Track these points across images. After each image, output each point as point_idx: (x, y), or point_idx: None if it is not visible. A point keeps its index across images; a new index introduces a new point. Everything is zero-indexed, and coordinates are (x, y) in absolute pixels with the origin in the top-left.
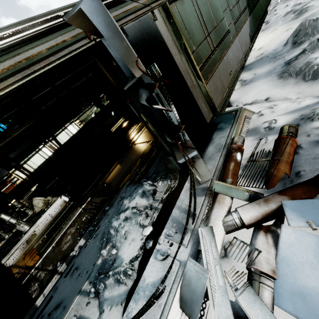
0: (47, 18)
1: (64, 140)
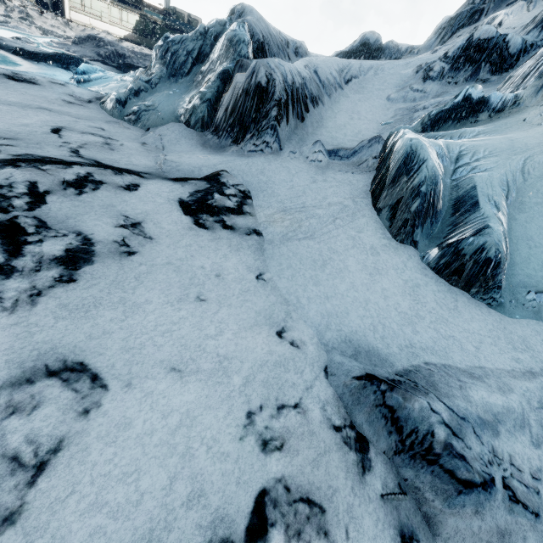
0: None
1: None
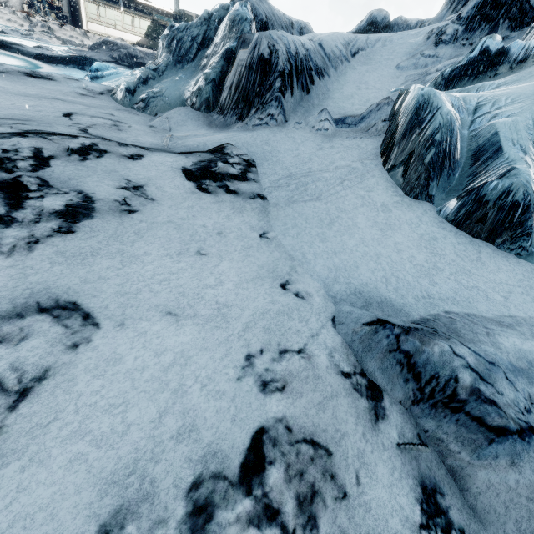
0: None
1: None
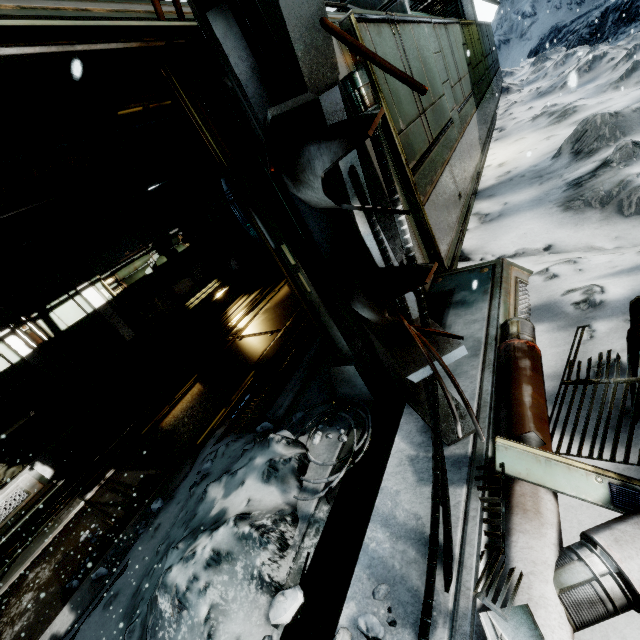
0: None
1: (68, 320)
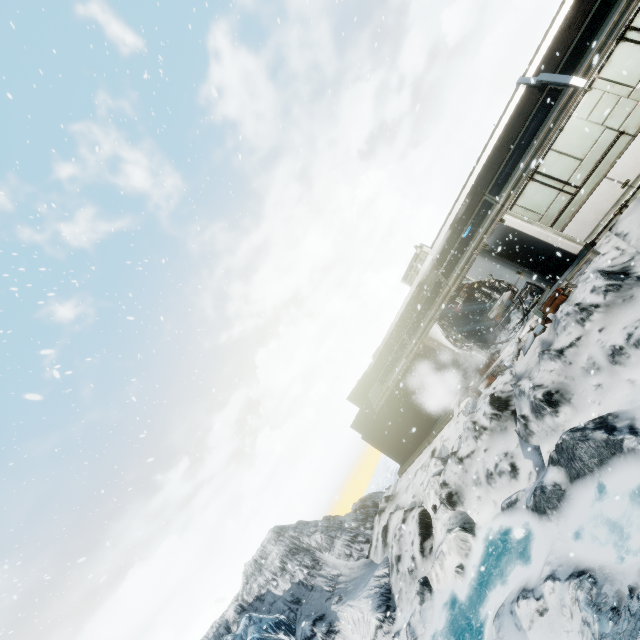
0: (467, 189)
1: None
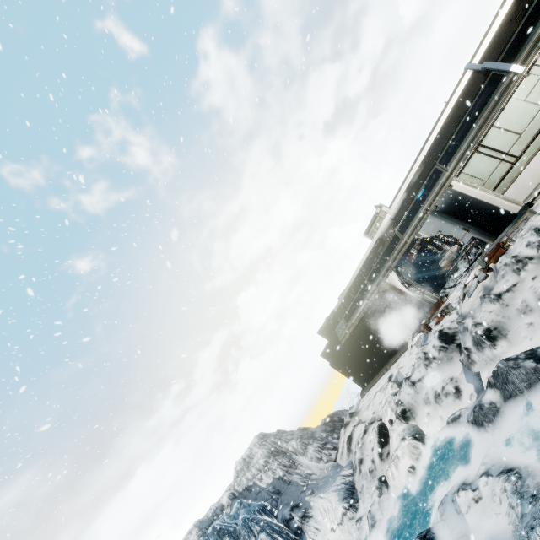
0: (421, 159)
1: None
